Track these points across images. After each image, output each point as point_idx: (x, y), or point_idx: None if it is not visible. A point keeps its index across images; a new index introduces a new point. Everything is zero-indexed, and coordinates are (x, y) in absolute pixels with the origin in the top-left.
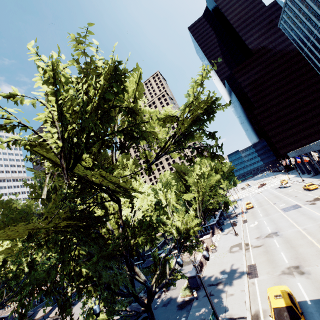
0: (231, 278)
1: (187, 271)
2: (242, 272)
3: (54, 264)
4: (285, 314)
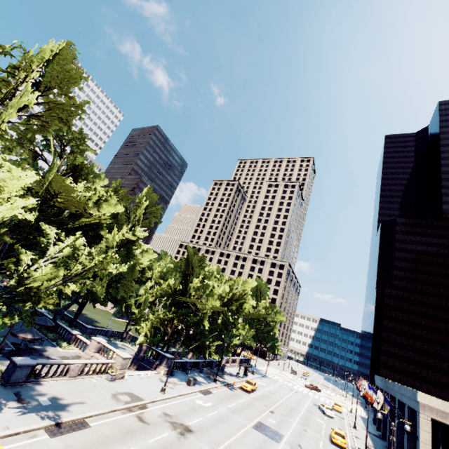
0: (41, 409)
1: (51, 367)
2: (59, 417)
3: None
4: None
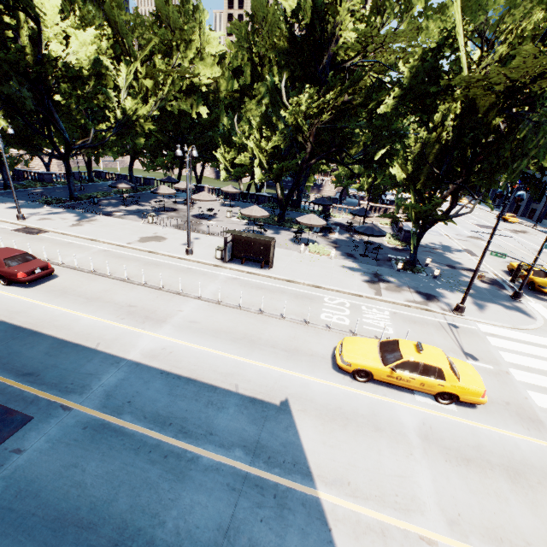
0: (448, 249)
1: None
2: (459, 250)
3: (545, 119)
4: (543, 275)
